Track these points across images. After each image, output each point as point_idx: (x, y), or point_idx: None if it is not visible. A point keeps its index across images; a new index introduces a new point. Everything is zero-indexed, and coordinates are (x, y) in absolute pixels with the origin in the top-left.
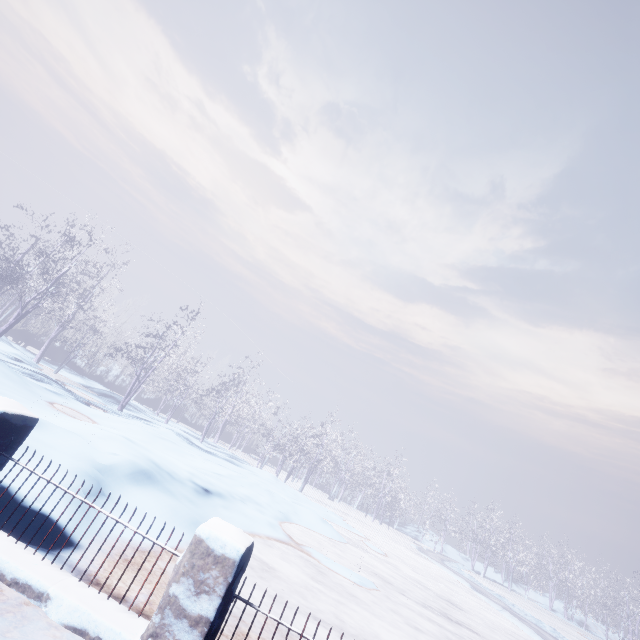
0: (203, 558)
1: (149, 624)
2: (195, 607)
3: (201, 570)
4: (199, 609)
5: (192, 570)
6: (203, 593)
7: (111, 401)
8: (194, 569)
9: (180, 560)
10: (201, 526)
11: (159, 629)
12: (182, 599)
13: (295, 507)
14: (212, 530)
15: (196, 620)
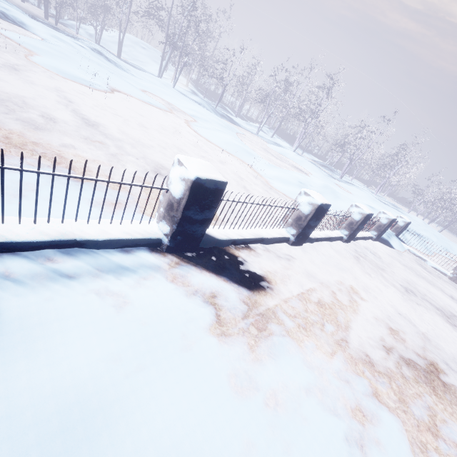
0: None
1: (454, 272)
2: None
3: None
4: None
5: None
6: None
7: (328, 170)
8: None
9: None
10: None
11: None
12: None
13: (450, 246)
14: None
15: None
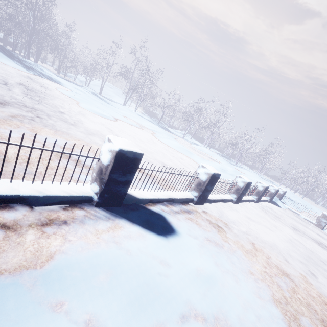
0: (325, 216)
1: (317, 221)
2: (324, 221)
3: (325, 217)
4: (325, 221)
5: (323, 217)
6: (325, 220)
7: (227, 159)
8: (323, 217)
9: (320, 215)
10: (324, 212)
11: (319, 222)
12: (322, 220)
13: (311, 207)
14: (326, 213)
15: (324, 222)
